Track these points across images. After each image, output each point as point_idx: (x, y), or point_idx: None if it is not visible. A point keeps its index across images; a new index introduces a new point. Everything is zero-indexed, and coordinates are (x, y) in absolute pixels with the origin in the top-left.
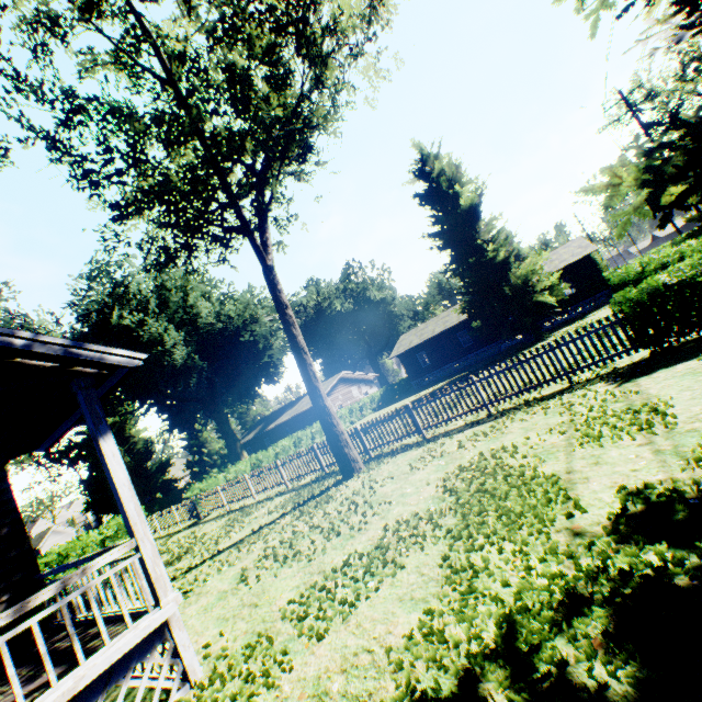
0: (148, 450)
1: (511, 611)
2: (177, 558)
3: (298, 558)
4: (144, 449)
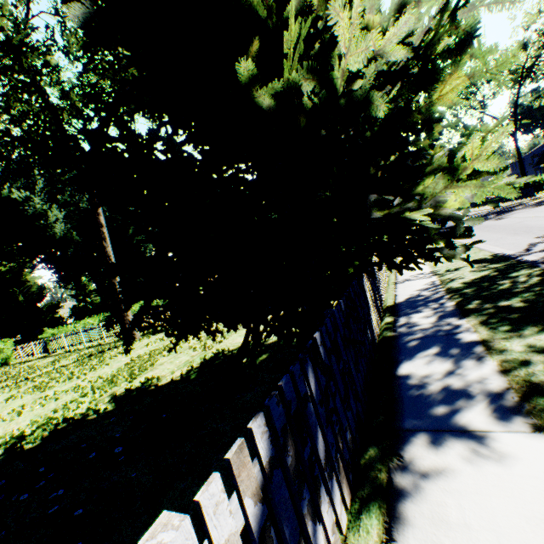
0: (41, 293)
1: (46, 422)
2: (5, 380)
3: (39, 390)
4: (37, 292)
